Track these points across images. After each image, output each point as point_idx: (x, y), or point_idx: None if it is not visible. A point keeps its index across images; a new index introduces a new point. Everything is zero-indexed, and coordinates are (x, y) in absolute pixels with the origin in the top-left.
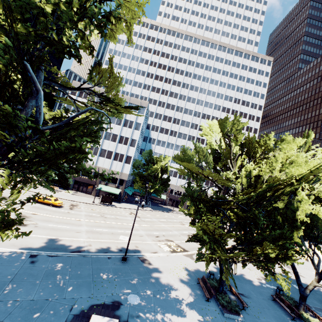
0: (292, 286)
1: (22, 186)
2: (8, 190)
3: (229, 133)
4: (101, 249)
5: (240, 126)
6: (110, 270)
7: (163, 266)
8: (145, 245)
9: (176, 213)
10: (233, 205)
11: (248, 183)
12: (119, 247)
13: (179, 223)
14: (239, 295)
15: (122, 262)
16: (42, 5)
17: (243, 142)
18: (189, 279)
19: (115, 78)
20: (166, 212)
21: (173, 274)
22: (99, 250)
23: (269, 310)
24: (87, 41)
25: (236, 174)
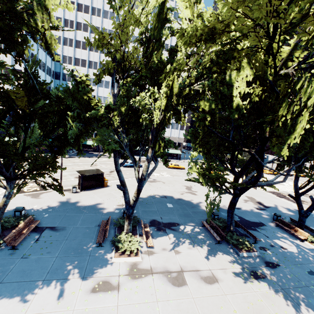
0: (164, 205)
1: None
2: None
3: None
4: None
5: None
6: None
7: None
8: None
9: (103, 157)
10: None
11: None
12: None
13: (89, 165)
14: (46, 229)
15: None
16: None
17: None
18: None
19: None
20: (89, 157)
21: None
22: None
23: (72, 241)
24: None
25: None
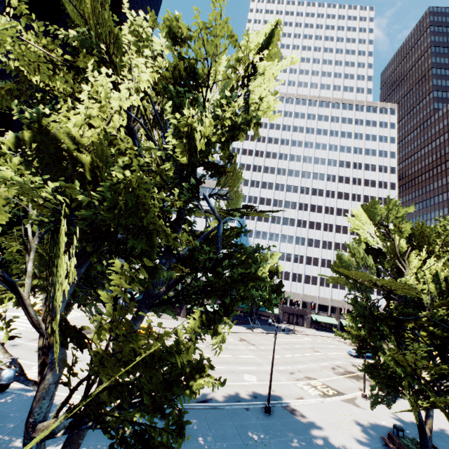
0: None
1: (215, 325)
2: (87, 319)
3: (386, 221)
4: (230, 397)
5: (402, 213)
6: (258, 427)
7: (322, 420)
8: (282, 387)
9: (299, 334)
10: (424, 322)
11: (438, 290)
12: (251, 392)
13: (311, 350)
14: None
15: (265, 415)
16: (210, 136)
17: (412, 233)
18: (369, 439)
19: (236, 176)
20: (285, 333)
21: (342, 431)
22: (228, 398)
23: None
24: (227, 151)
25: (419, 278)
